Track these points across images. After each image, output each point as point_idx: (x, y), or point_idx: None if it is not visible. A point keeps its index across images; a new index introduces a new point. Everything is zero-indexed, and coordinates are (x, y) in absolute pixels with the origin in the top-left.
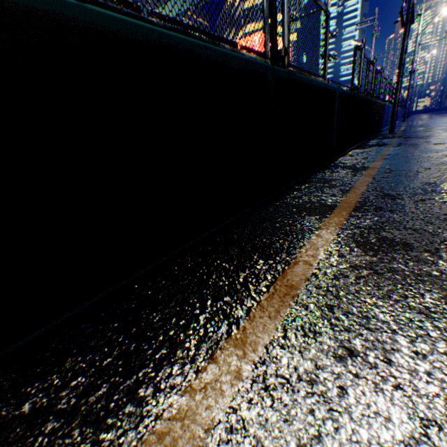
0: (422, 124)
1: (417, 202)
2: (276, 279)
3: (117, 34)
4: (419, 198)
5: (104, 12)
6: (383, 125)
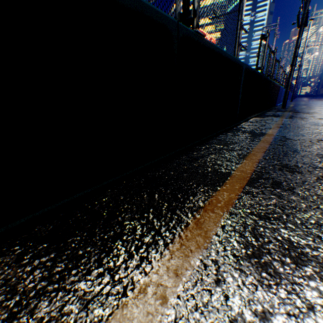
0: (306, 104)
1: (320, 179)
2: None
3: None
4: (320, 173)
5: None
6: (278, 102)
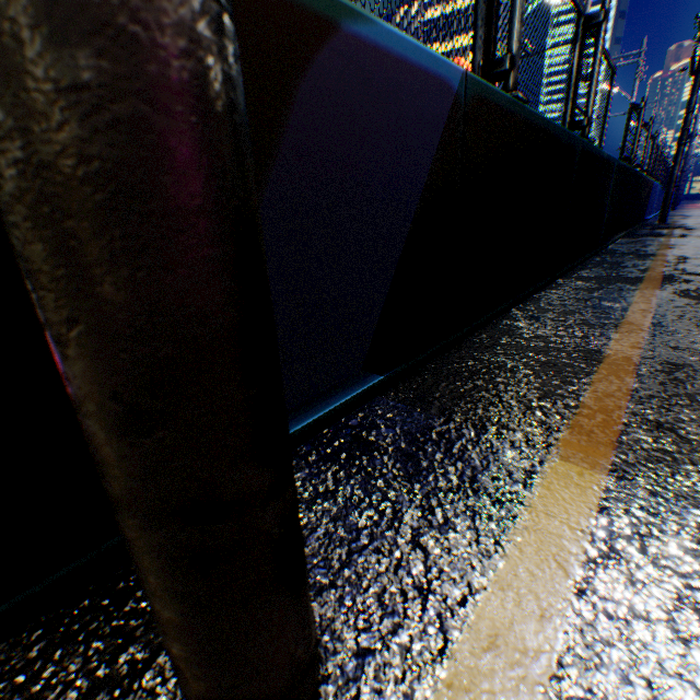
0: None
1: None
2: (626, 308)
3: (528, 122)
4: None
5: (528, 108)
6: (647, 212)
